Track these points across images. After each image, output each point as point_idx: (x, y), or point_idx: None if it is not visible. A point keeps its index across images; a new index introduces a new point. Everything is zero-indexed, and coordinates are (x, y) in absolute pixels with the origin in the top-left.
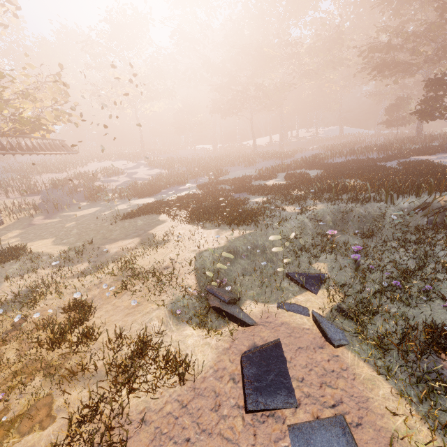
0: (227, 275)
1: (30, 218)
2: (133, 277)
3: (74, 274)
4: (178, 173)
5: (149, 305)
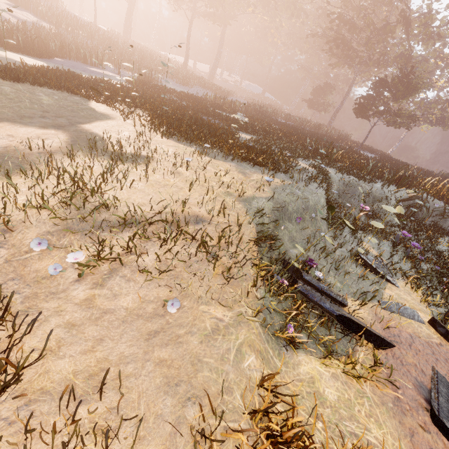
0: (275, 244)
1: None
2: (117, 229)
3: None
4: (78, 42)
5: (204, 309)
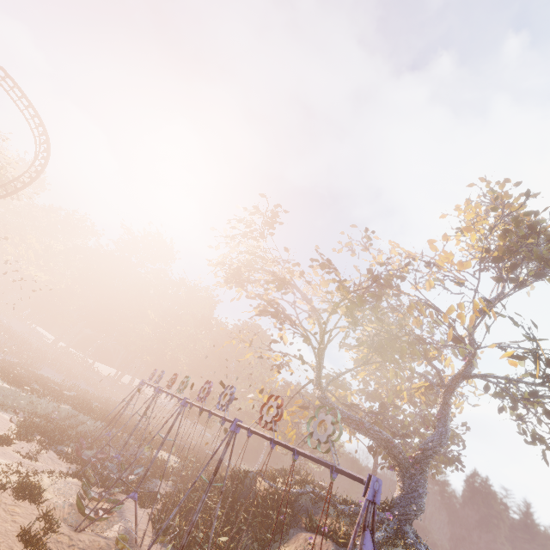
0: None
1: None
2: None
3: None
4: None
5: None
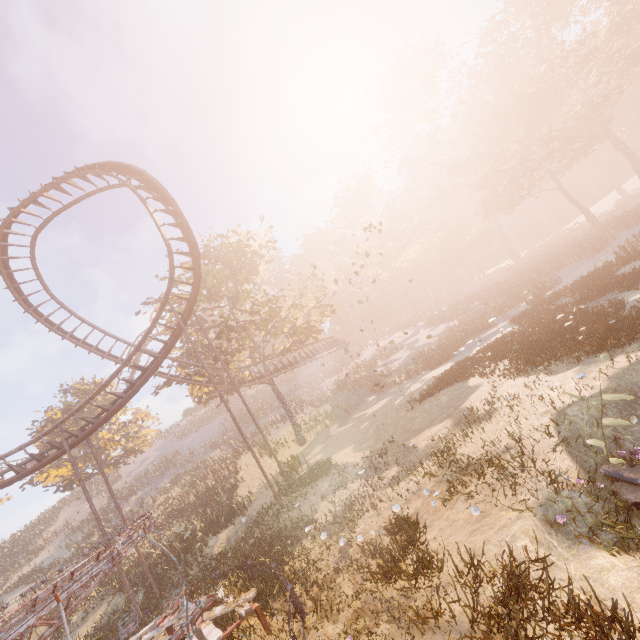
0: None
1: (326, 429)
2: (460, 474)
3: (385, 483)
4: (473, 317)
5: (502, 514)
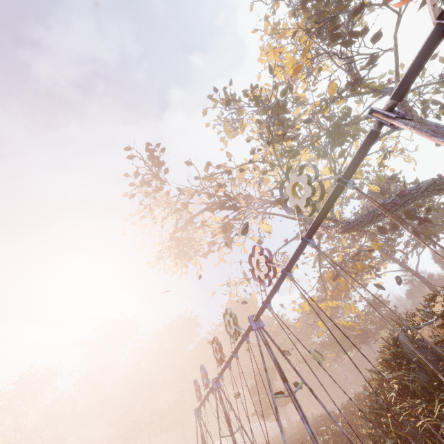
0: None
1: None
2: None
3: None
4: None
5: None
